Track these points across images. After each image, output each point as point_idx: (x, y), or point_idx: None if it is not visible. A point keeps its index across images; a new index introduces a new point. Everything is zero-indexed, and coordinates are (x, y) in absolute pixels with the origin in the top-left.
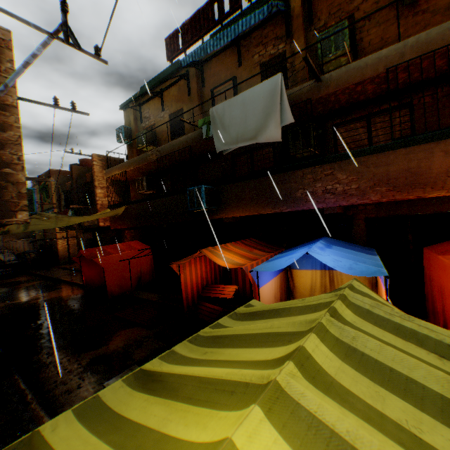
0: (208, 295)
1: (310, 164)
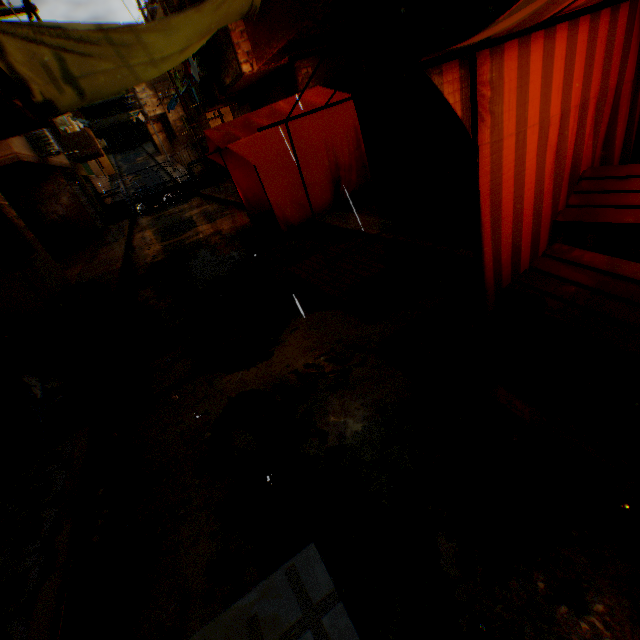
0: (612, 219)
1: None
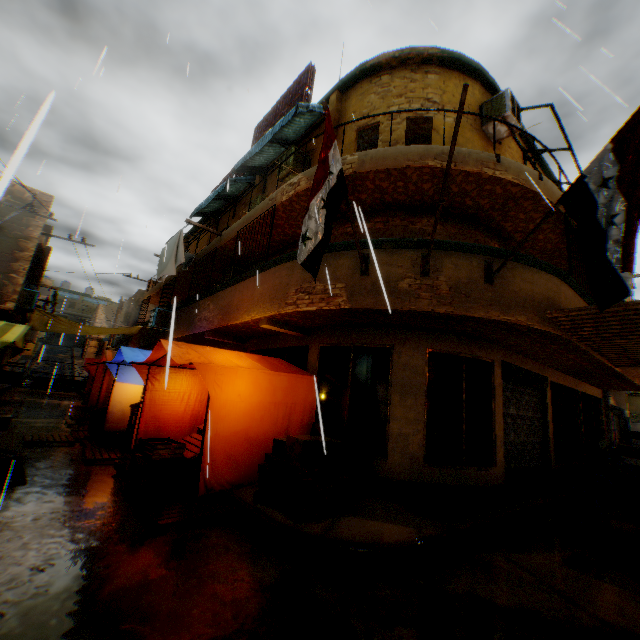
0: None
1: (204, 296)
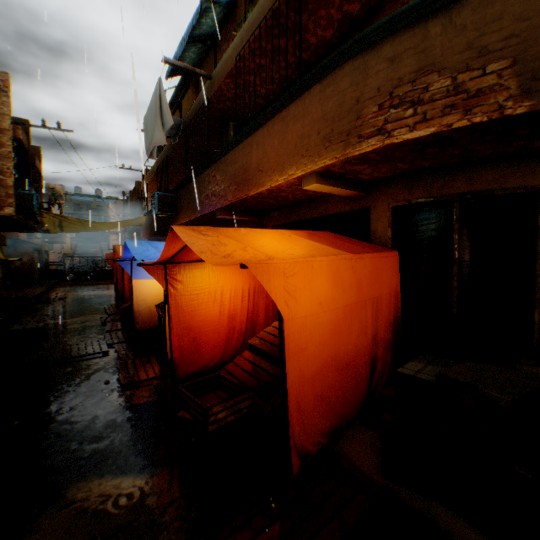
0: None
1: (206, 166)
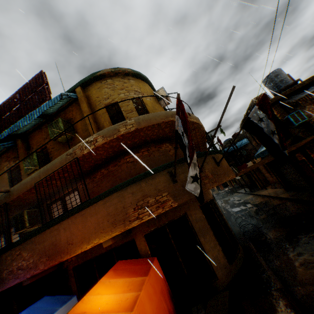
0: None
1: (9, 248)
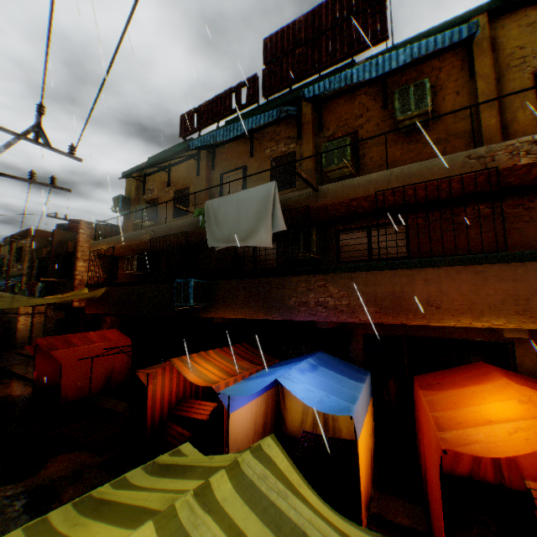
0: (179, 413)
1: (304, 272)
